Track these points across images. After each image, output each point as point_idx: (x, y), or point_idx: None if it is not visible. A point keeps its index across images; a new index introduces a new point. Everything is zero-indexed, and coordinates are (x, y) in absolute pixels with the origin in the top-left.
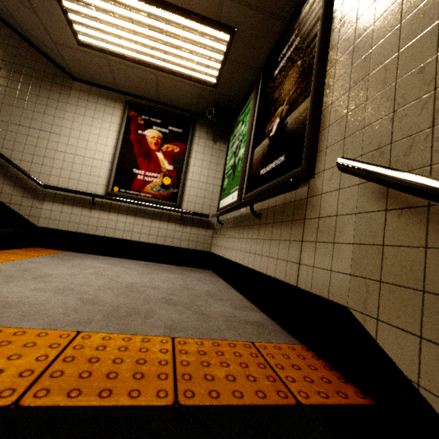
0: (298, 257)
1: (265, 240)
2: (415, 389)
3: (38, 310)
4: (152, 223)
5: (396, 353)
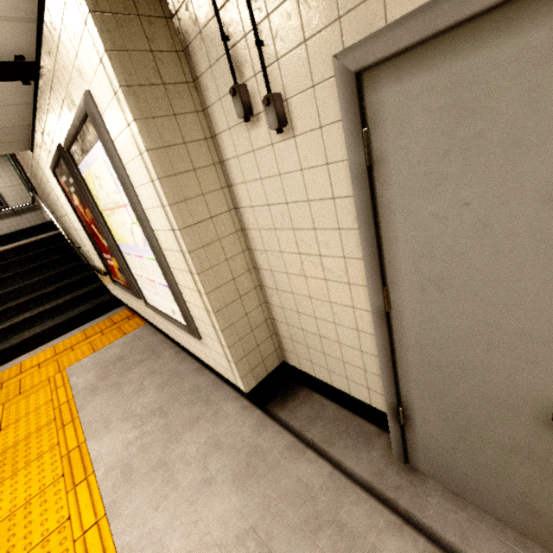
0: None
1: None
2: None
3: None
4: None
5: None
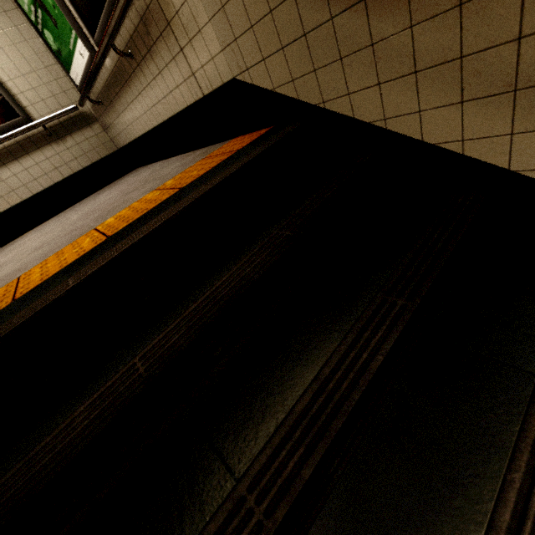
0: (189, 69)
1: (156, 78)
2: (274, 93)
3: (45, 254)
4: (23, 164)
5: (262, 82)
